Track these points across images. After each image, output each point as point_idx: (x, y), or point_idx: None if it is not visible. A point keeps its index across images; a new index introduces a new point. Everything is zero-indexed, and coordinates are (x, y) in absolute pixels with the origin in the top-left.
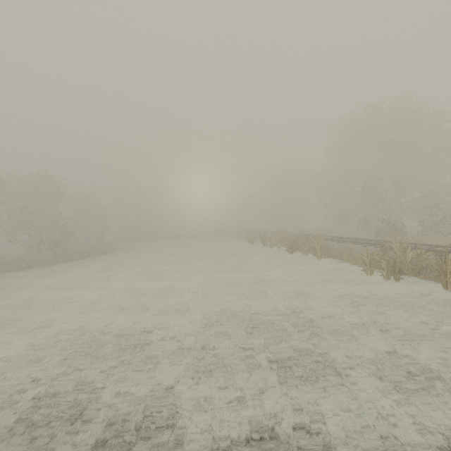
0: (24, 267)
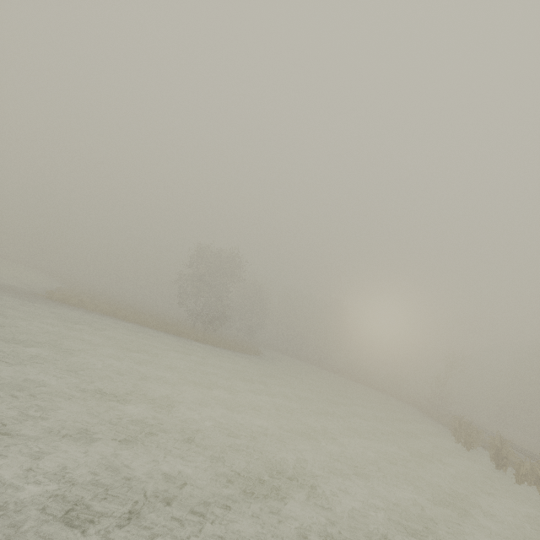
0: (174, 333)
